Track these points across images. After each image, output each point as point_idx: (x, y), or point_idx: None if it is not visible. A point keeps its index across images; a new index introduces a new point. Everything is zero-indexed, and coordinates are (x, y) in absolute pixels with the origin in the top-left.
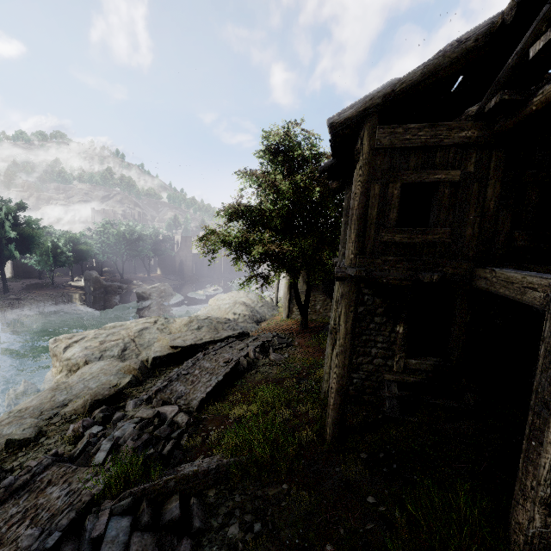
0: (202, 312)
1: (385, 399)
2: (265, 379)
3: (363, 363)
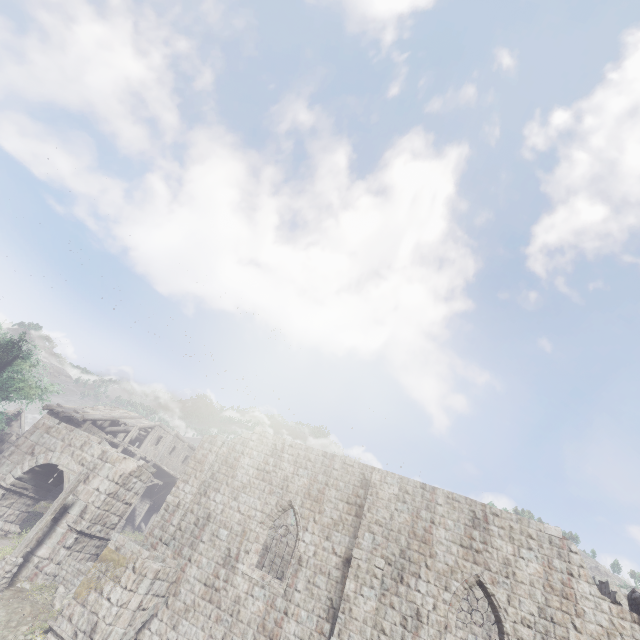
0: None
1: None
2: None
3: None
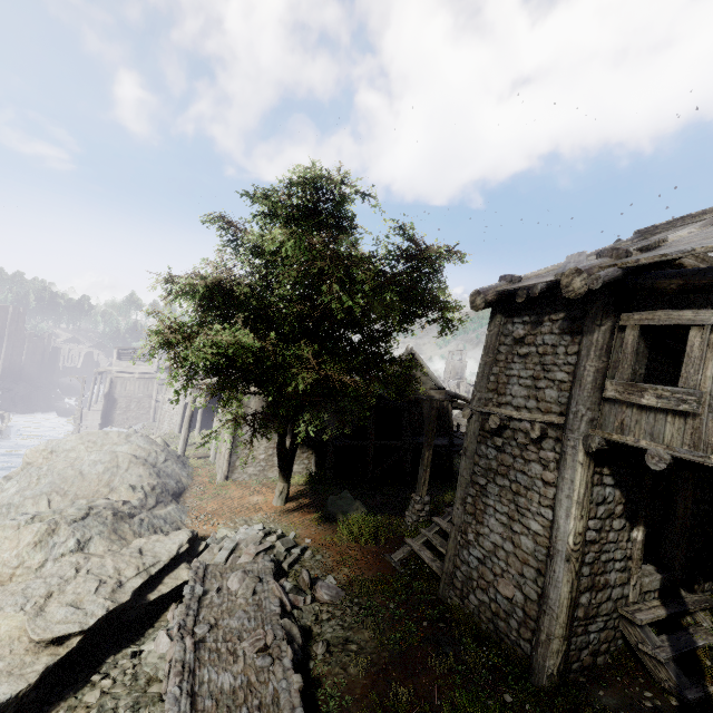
0: (37, 491)
1: (655, 663)
2: (372, 666)
3: (603, 602)
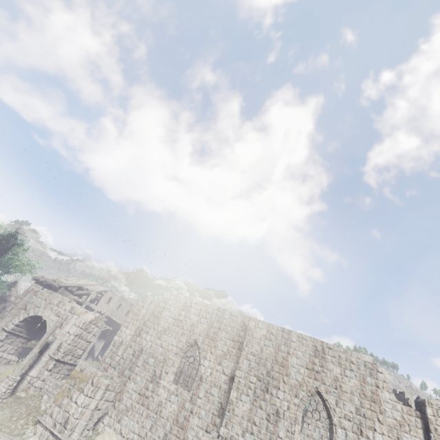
0: None
1: None
2: None
3: None
